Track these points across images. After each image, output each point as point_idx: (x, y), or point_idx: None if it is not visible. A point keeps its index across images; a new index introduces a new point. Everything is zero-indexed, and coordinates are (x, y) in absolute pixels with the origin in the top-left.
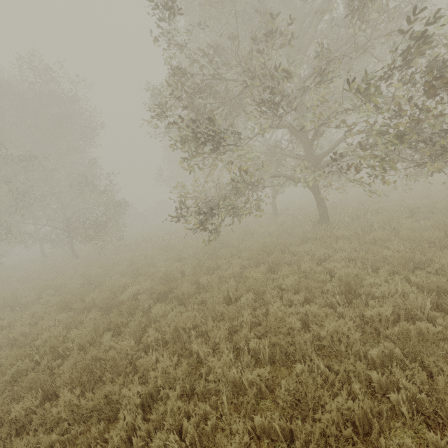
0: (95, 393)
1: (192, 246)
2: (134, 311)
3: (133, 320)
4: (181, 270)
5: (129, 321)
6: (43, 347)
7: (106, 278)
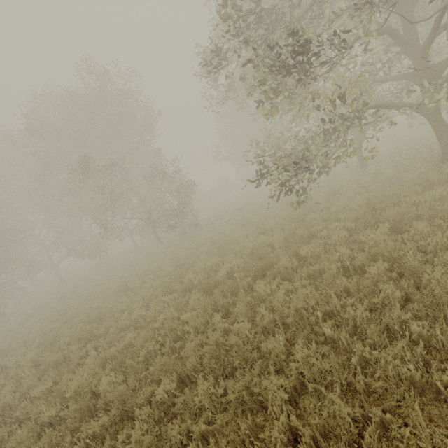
0: (230, 382)
1: (270, 216)
2: (236, 290)
3: (237, 300)
4: (268, 243)
5: (233, 301)
6: (161, 328)
7: (194, 259)
